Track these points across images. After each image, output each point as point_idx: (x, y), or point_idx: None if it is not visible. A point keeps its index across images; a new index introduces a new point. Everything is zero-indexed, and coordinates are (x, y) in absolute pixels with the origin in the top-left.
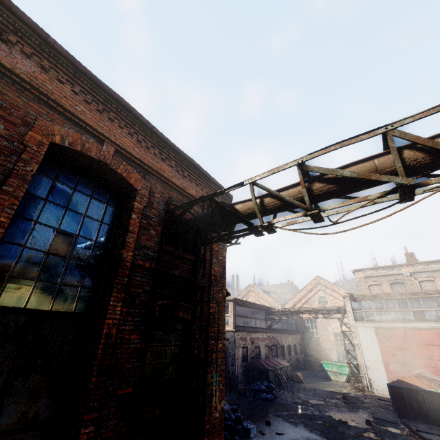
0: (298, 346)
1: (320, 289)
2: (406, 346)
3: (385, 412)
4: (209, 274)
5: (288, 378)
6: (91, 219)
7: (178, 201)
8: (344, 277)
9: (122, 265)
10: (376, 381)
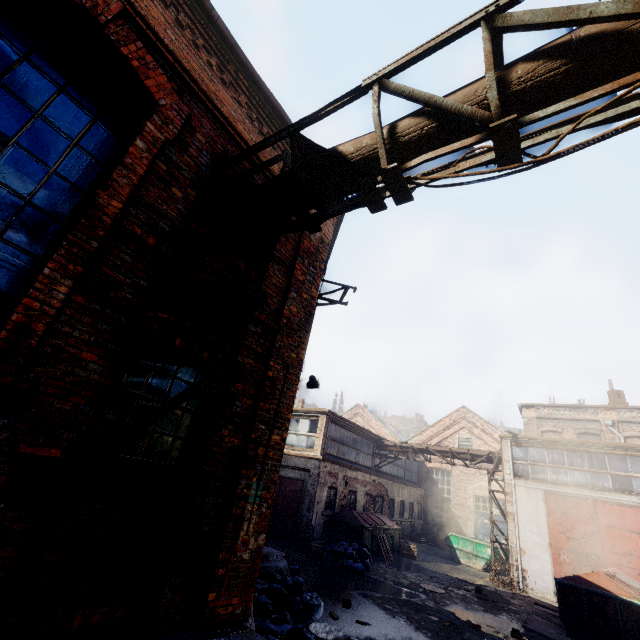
0: (417, 506)
1: (463, 426)
2: (593, 529)
3: (545, 623)
4: (278, 314)
5: (393, 547)
6: (51, 127)
7: (242, 168)
8: (501, 421)
9: (92, 214)
10: (534, 575)
